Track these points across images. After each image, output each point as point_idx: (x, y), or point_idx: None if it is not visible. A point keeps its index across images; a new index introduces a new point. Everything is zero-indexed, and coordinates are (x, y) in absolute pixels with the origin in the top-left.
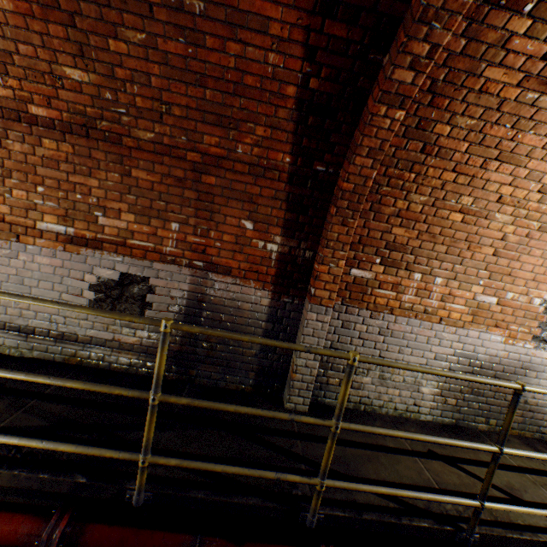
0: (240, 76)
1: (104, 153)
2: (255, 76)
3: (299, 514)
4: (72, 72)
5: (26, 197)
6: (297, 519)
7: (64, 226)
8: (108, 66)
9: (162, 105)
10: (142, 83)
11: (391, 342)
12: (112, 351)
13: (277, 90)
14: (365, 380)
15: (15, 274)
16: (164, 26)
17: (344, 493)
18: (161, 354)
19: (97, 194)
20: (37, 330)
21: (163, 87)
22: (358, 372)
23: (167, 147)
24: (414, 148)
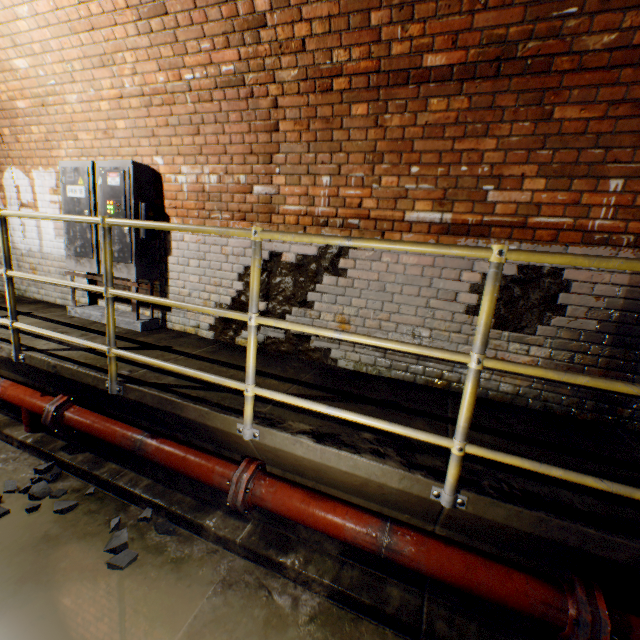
0: None
1: (514, 95)
2: None
3: None
4: None
5: (394, 183)
6: None
7: (438, 213)
8: None
9: None
10: None
11: None
12: (490, 374)
13: None
14: None
15: (375, 280)
16: None
17: None
18: None
19: (490, 160)
20: None
21: None
22: None
23: (635, 50)
24: None
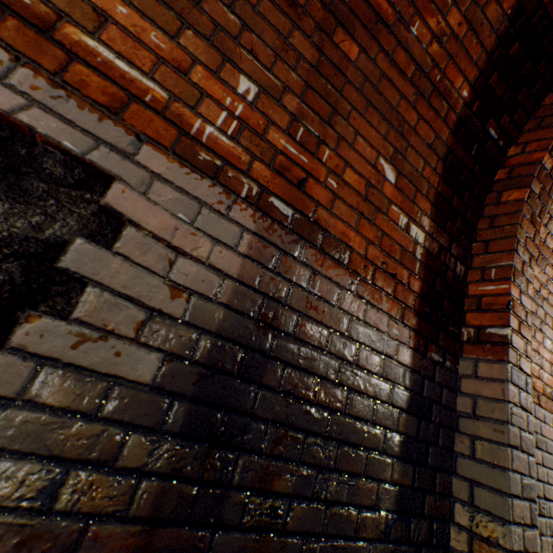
0: None
1: None
2: None
3: None
4: None
5: None
6: None
7: None
8: None
9: None
10: None
11: (547, 462)
12: None
13: None
14: None
15: None
16: None
17: None
18: None
19: None
20: None
21: None
22: None
23: None
24: None
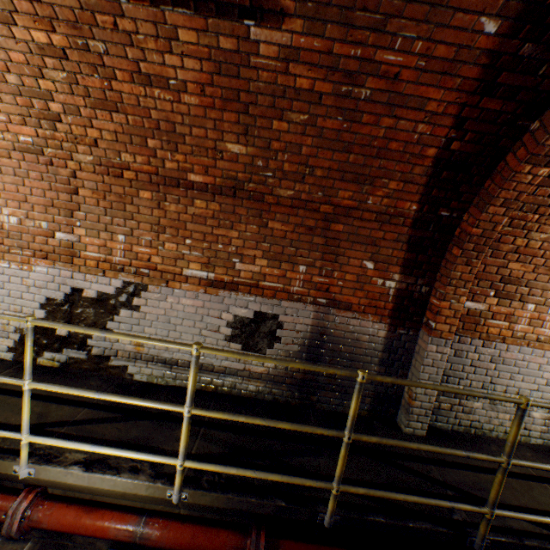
0: (385, 143)
1: (246, 209)
2: (399, 142)
3: (466, 539)
4: (232, 146)
5: (175, 248)
6: (465, 542)
7: (206, 272)
8: (266, 140)
9: (306, 168)
10: (292, 152)
11: (502, 369)
12: (242, 379)
13: (417, 152)
14: (475, 405)
15: (163, 314)
16: (327, 108)
17: (497, 519)
18: (357, 400)
19: (236, 243)
20: (179, 361)
21: (311, 154)
22: (469, 397)
23: (303, 201)
24: (543, 193)
